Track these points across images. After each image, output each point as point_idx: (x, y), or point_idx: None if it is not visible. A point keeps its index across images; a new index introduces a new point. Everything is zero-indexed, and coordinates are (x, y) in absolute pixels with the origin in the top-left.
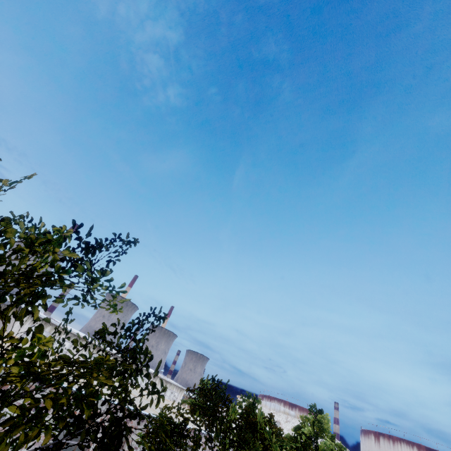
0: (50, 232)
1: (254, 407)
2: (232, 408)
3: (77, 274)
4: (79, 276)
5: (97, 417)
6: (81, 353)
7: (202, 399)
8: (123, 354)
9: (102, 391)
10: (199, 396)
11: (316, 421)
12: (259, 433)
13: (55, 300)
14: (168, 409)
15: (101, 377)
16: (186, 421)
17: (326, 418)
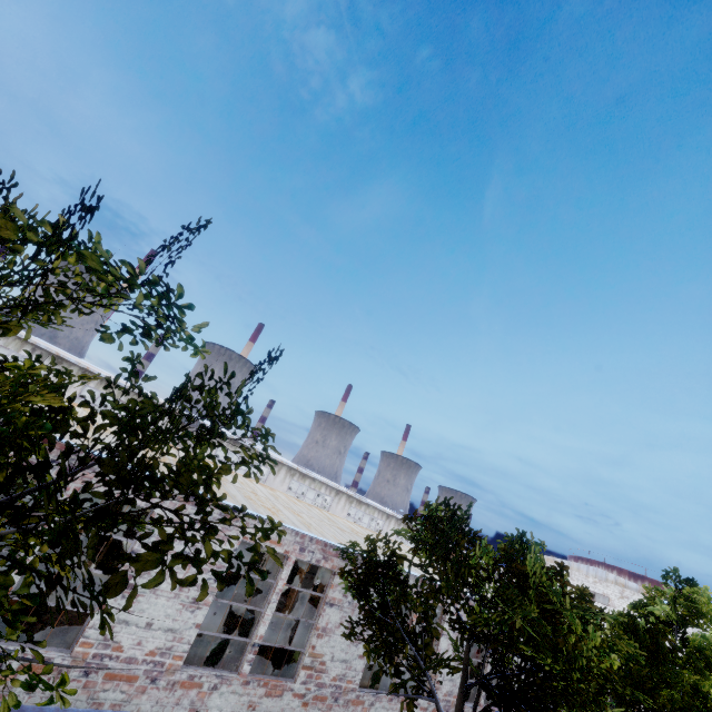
0: (59, 220)
1: (523, 549)
2: (482, 548)
3: (98, 276)
4: (105, 280)
5: (114, 489)
6: (283, 481)
7: (430, 533)
8: (213, 418)
9: (157, 463)
10: (425, 528)
11: (679, 597)
12: (534, 591)
13: (102, 338)
14: (372, 542)
15: (51, 394)
16: (399, 560)
17: (704, 594)
